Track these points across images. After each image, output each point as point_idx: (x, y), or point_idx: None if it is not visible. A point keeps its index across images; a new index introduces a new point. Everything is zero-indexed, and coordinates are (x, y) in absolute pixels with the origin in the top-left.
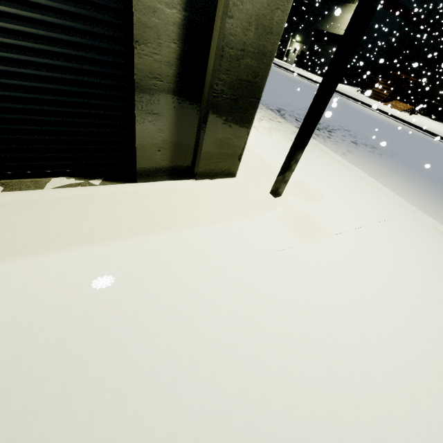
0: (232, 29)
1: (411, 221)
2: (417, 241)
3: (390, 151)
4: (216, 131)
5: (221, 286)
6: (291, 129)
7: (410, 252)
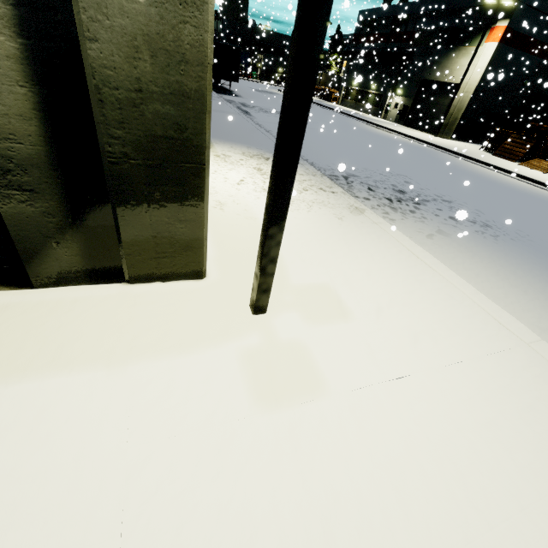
0: (105, 58)
1: (518, 365)
2: (521, 411)
3: (514, 230)
4: (138, 214)
5: (3, 524)
6: (348, 201)
7: (497, 442)
